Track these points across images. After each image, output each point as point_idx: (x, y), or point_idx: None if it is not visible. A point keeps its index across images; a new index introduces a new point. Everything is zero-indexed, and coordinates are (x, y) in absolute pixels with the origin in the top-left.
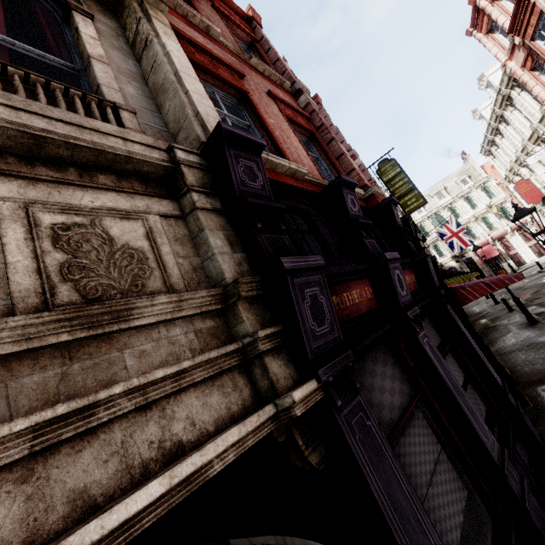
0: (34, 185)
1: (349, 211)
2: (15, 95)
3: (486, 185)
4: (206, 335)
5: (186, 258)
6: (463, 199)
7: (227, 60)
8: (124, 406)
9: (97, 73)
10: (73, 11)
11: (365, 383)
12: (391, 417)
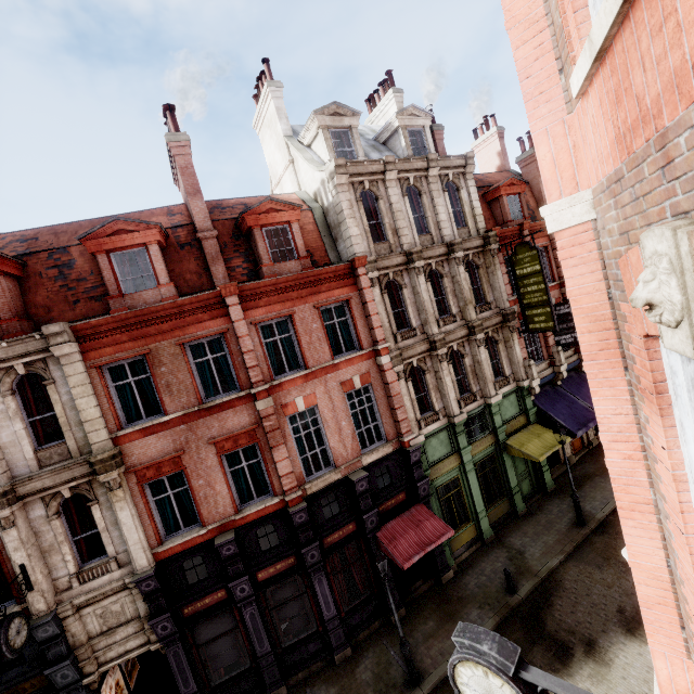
0: (95, 605)
1: (222, 557)
2: (86, 584)
3: None
4: (137, 627)
5: (133, 607)
6: None
7: (169, 456)
8: (117, 646)
9: (104, 540)
10: (91, 507)
11: (202, 627)
12: (210, 637)
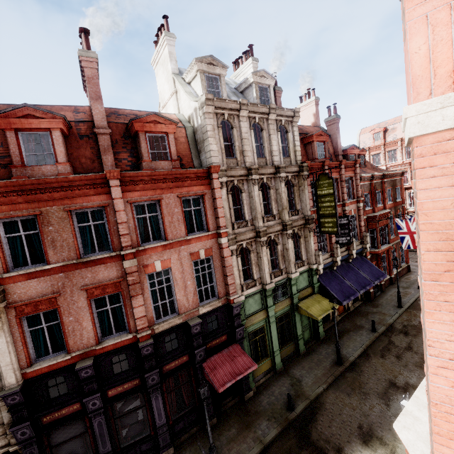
0: None
1: (81, 378)
2: None
3: None
4: (0, 432)
5: None
6: None
7: (46, 297)
8: None
9: None
10: None
11: (57, 432)
12: (63, 440)
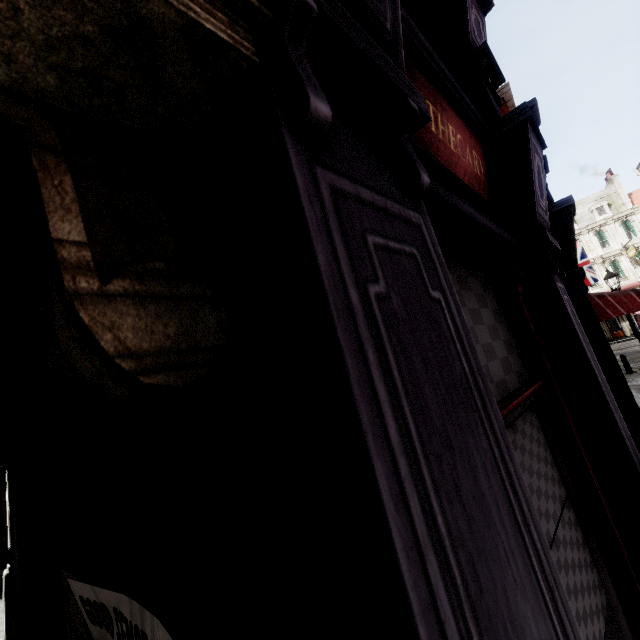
0: None
1: (469, 28)
2: None
3: (629, 219)
4: None
5: None
6: (593, 233)
7: None
8: None
9: None
10: None
11: None
12: None
